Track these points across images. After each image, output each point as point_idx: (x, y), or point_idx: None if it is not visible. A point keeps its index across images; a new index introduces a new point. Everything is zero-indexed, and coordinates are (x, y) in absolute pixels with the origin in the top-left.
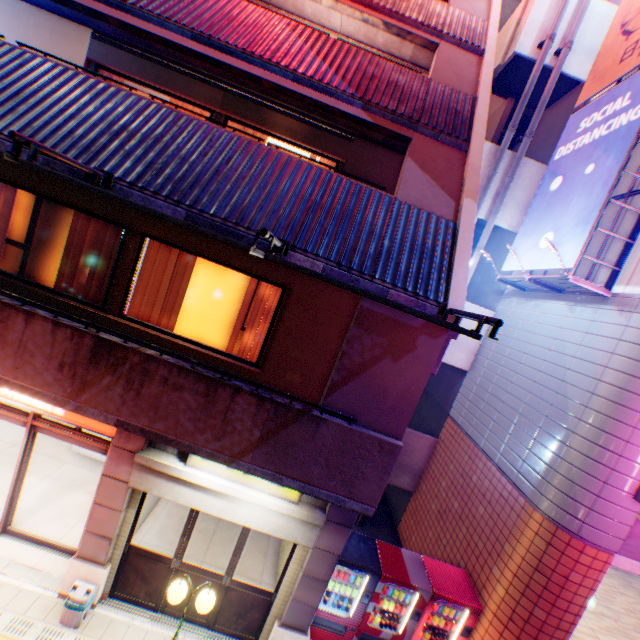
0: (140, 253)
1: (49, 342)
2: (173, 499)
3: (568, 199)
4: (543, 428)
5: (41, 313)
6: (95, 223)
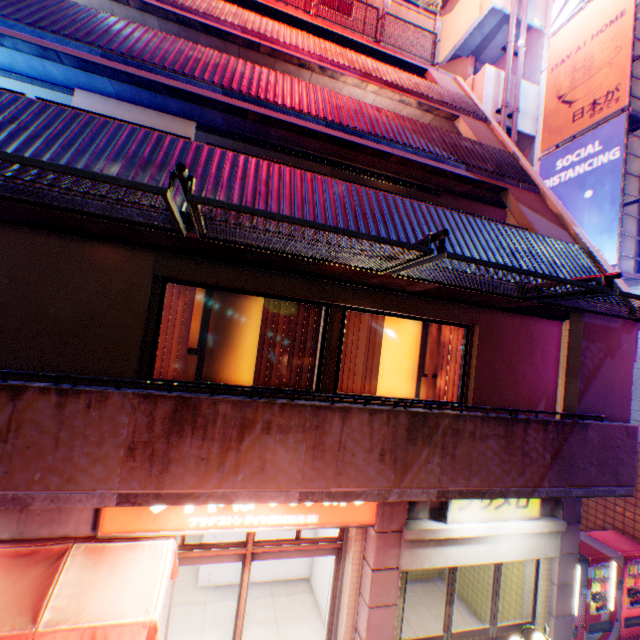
0: (343, 326)
1: (366, 434)
2: (442, 565)
3: (578, 217)
4: (633, 388)
5: (353, 406)
6: (284, 308)
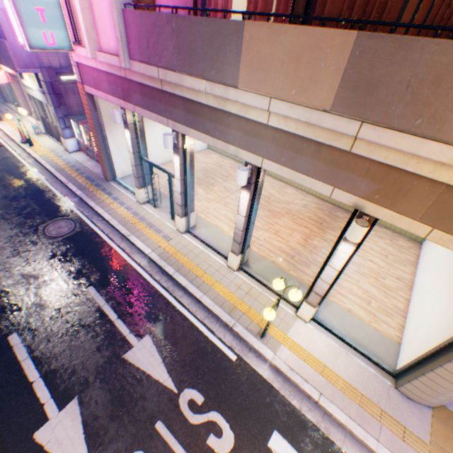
0: None
1: None
2: (31, 95)
3: None
4: None
5: None
6: None
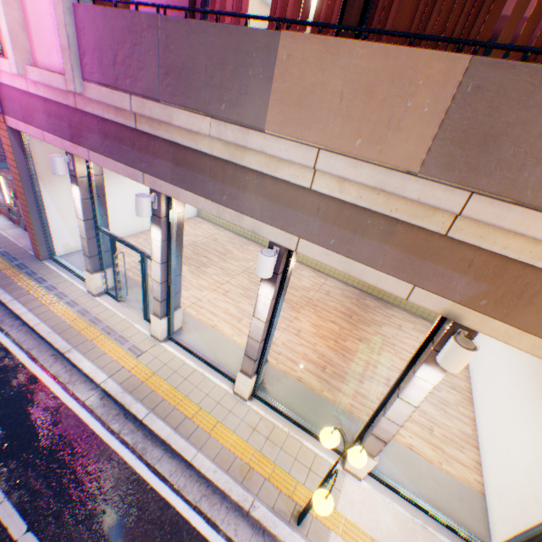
0: None
1: None
2: None
3: None
4: None
5: None
6: None
